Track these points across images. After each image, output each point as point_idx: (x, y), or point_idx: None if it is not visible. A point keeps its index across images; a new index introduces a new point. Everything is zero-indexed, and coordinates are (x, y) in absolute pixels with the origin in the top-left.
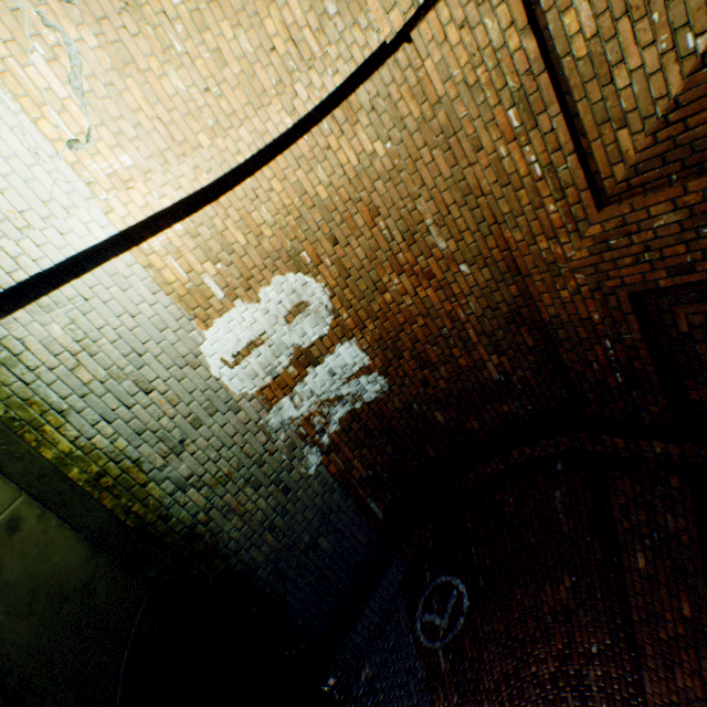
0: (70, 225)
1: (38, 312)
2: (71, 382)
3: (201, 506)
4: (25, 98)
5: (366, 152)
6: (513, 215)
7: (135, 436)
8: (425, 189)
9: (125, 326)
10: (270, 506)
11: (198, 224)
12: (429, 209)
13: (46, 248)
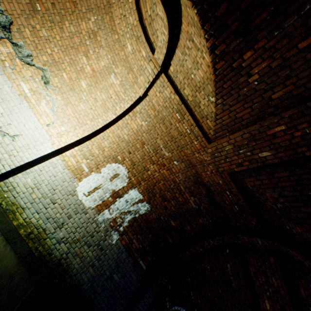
0: (40, 148)
1: (25, 174)
2: (29, 198)
3: (65, 251)
4: (38, 114)
5: (139, 125)
6: (185, 145)
7: (46, 219)
8: (159, 136)
9: (51, 180)
10: (93, 255)
11: (83, 147)
12: (161, 142)
13: (32, 154)
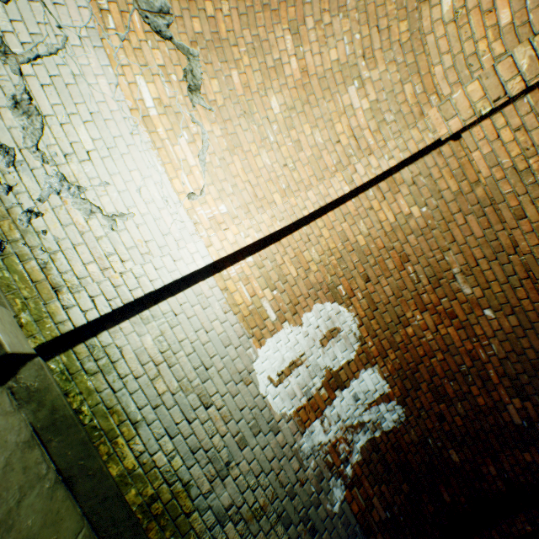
0: (181, 254)
1: (138, 323)
2: (148, 392)
3: None
4: (169, 164)
5: (402, 213)
6: None
7: (189, 454)
8: (455, 244)
9: (199, 340)
10: None
11: (263, 258)
12: (456, 260)
13: (161, 271)
